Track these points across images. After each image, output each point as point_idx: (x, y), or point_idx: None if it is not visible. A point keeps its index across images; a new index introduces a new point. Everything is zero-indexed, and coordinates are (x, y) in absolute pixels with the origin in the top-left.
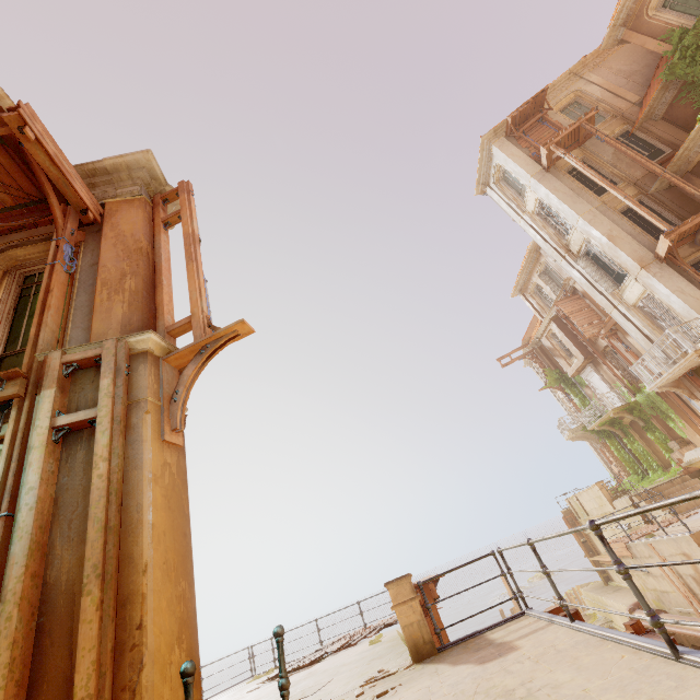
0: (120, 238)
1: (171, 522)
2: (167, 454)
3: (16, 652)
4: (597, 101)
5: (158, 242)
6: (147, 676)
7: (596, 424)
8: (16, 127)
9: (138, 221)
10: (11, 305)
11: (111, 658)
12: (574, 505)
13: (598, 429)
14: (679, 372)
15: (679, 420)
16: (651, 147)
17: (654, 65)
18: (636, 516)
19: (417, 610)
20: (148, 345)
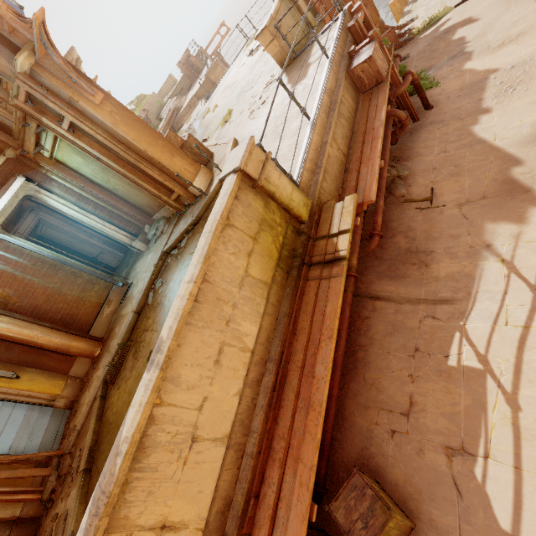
0: None
1: (136, 130)
2: (106, 108)
3: (142, 179)
4: None
5: None
6: (172, 170)
7: None
8: None
9: None
10: None
11: (161, 172)
12: None
13: None
14: None
15: None
16: None
17: None
18: None
19: (277, 46)
20: (26, 65)
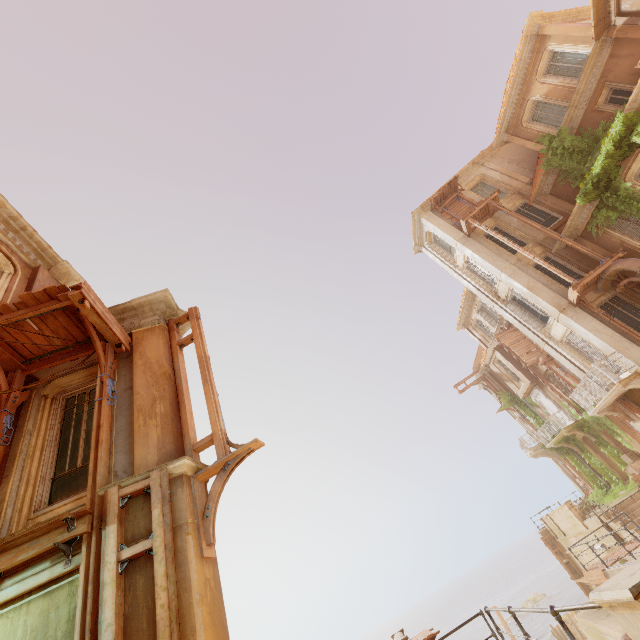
0: (148, 365)
1: (216, 638)
2: (206, 569)
3: None
4: (498, 182)
5: (177, 364)
6: None
7: (553, 443)
8: (77, 300)
9: (160, 347)
10: (58, 428)
11: None
12: (550, 525)
13: (556, 446)
14: (612, 399)
15: (625, 435)
16: (546, 214)
17: (535, 155)
18: (607, 536)
19: None
20: (183, 468)
